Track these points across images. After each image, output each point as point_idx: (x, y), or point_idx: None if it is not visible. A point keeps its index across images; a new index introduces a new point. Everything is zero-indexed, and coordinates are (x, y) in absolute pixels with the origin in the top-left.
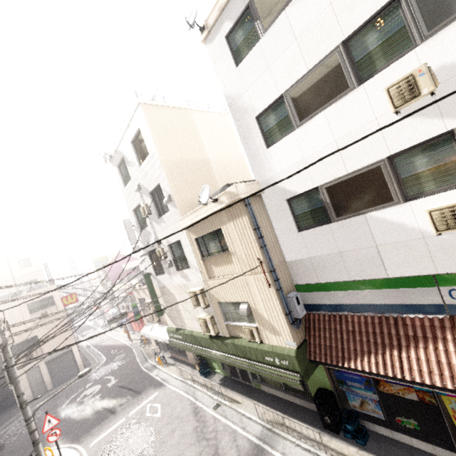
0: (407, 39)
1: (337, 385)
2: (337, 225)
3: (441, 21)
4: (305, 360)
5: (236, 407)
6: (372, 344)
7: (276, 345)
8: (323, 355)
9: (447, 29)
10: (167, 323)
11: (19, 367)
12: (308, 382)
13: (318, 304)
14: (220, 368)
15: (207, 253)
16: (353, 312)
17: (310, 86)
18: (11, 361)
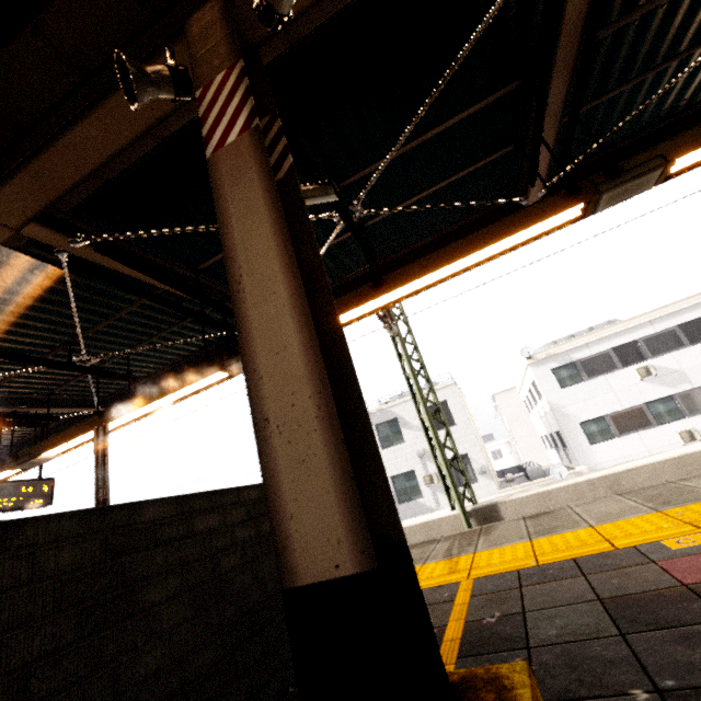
0: (678, 414)
1: None
2: None
3: (693, 413)
4: None
5: None
6: None
7: None
8: None
9: (697, 416)
10: None
11: None
12: None
13: None
14: None
15: None
16: None
17: (625, 417)
18: None
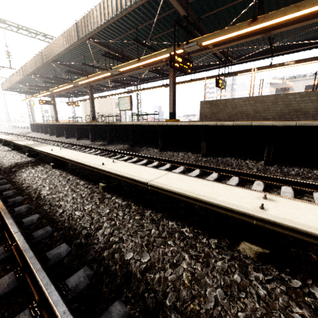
0: None
1: None
2: None
3: None
4: None
5: None
6: None
7: None
8: None
9: None
10: None
11: None
12: None
13: None
14: None
15: None
16: None
17: None
18: None
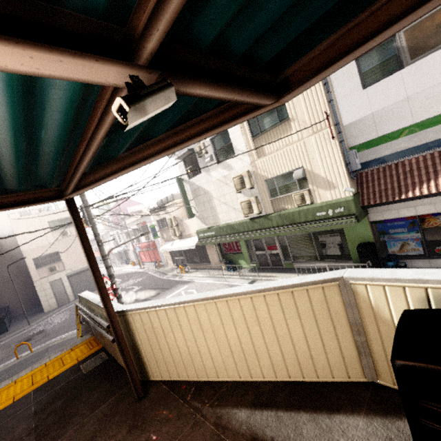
0: None
1: (378, 237)
2: (410, 69)
3: None
4: (359, 206)
5: (273, 278)
6: (431, 173)
7: (329, 200)
8: (378, 197)
9: None
10: (189, 236)
11: (44, 277)
12: (348, 243)
13: (373, 160)
14: (248, 262)
15: (260, 131)
16: (410, 156)
17: None
18: (87, 204)
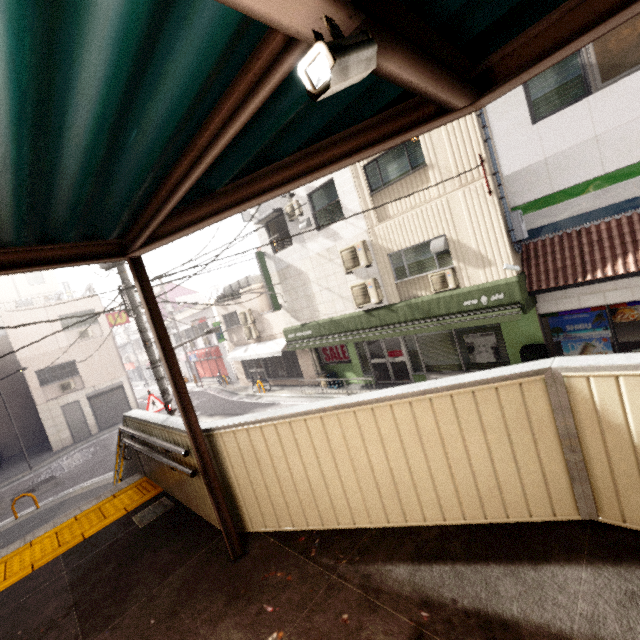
0: None
1: (550, 337)
2: (600, 96)
3: None
4: (525, 291)
5: None
6: (629, 244)
7: (482, 282)
8: (553, 279)
9: None
10: (272, 337)
11: (52, 399)
12: (506, 345)
13: (545, 225)
14: (359, 375)
15: (382, 183)
16: (599, 220)
17: None
18: (130, 284)
